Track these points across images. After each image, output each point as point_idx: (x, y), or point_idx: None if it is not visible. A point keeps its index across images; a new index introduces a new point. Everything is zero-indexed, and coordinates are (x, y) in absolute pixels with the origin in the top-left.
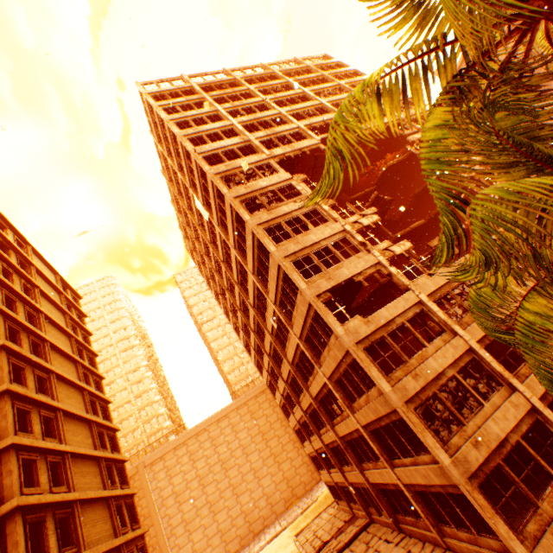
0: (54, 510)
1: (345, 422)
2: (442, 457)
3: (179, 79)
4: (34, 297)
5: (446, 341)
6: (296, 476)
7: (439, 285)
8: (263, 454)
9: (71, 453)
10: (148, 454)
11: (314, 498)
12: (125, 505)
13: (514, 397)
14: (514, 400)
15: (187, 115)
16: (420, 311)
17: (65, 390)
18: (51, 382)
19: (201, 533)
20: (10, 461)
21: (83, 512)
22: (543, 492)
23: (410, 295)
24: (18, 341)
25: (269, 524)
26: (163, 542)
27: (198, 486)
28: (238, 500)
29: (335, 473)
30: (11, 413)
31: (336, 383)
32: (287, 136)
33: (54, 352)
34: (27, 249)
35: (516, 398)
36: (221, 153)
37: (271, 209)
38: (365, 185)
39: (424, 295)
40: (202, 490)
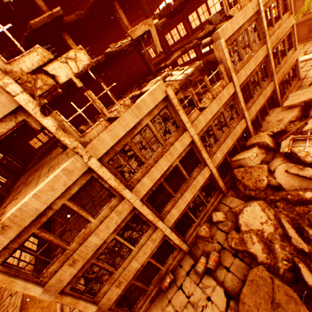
0: None
1: None
2: (91, 310)
3: None
4: None
5: (113, 208)
6: None
7: (118, 138)
8: None
9: None
10: None
11: None
12: None
13: (155, 235)
14: (155, 236)
15: None
16: (90, 179)
17: None
18: None
19: None
20: None
21: None
22: (153, 279)
23: (77, 164)
24: None
25: None
26: None
27: None
28: None
29: None
30: None
31: None
32: None
33: None
34: None
35: (156, 235)
36: None
37: None
38: None
39: (96, 161)
40: None
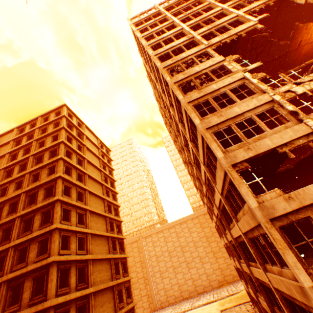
0: (77, 263)
1: (257, 271)
2: None
3: (152, 8)
4: (82, 151)
5: None
6: (227, 269)
7: None
8: (206, 250)
9: (91, 233)
10: (144, 232)
11: (237, 290)
12: (121, 262)
13: None
14: None
15: (153, 30)
16: None
17: (93, 199)
18: (85, 195)
19: (168, 280)
20: (55, 236)
21: (94, 265)
22: None
23: None
24: (70, 173)
25: (207, 290)
26: (149, 277)
27: (167, 255)
28: (189, 271)
29: (251, 290)
30: (59, 211)
31: (250, 239)
32: (225, 25)
33: (90, 179)
34: (83, 126)
35: None
36: (171, 52)
37: (202, 88)
38: (305, 59)
39: None
40: (170, 258)
